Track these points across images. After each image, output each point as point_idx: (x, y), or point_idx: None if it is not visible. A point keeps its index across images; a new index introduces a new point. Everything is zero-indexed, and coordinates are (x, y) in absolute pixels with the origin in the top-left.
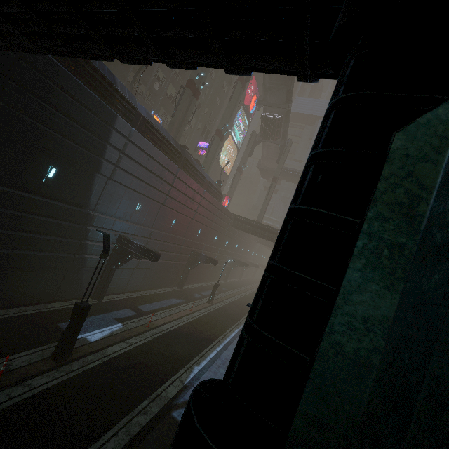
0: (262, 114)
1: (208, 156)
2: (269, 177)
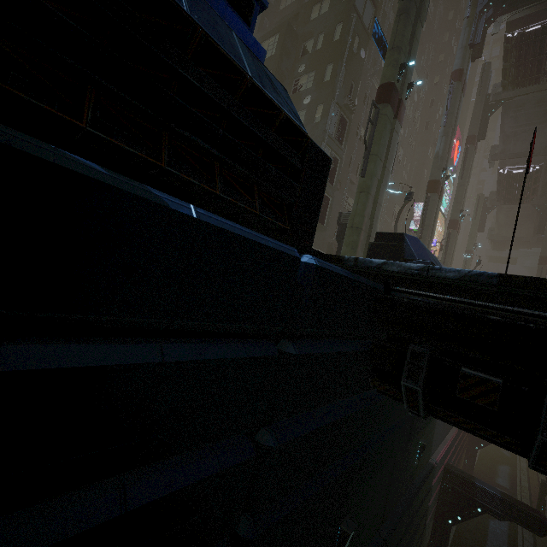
0: (500, 170)
1: (445, 260)
2: (505, 248)
